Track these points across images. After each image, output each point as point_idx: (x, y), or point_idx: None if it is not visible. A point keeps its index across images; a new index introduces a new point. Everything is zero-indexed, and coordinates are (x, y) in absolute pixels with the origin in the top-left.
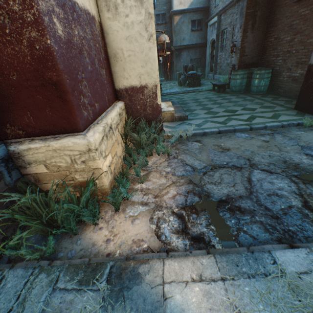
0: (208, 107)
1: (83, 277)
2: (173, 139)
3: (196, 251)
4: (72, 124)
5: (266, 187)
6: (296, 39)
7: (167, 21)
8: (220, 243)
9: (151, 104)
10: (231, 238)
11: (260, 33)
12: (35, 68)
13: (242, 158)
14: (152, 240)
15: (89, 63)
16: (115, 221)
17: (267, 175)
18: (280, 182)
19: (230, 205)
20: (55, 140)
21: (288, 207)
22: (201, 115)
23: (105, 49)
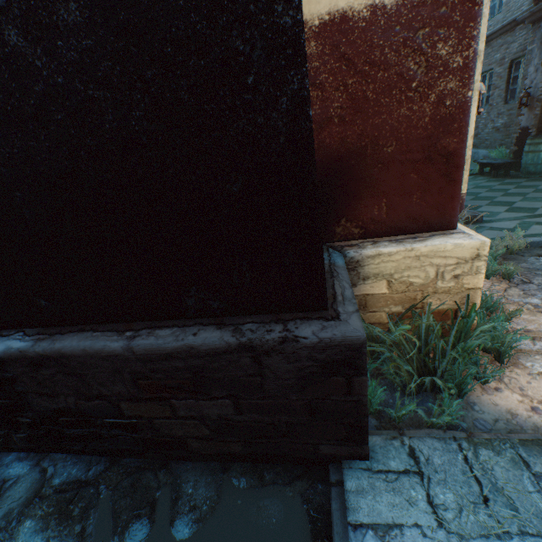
0: (500, 201)
1: None
2: (496, 251)
3: None
4: (444, 217)
5: None
6: None
7: None
8: None
9: None
10: None
11: None
12: (427, 134)
13: None
14: None
15: None
16: (514, 380)
17: None
18: None
19: None
20: (418, 242)
21: None
22: (503, 214)
23: None
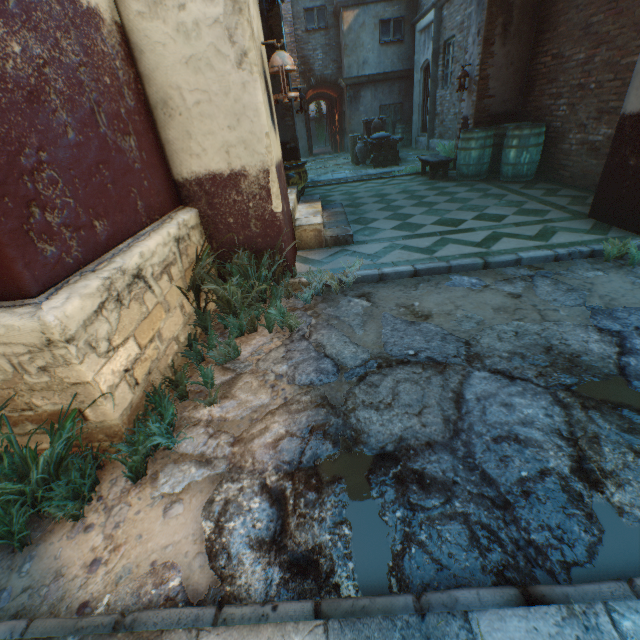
0: (403, 213)
1: None
2: (309, 291)
3: (290, 604)
4: (4, 280)
5: (495, 418)
6: (597, 58)
7: (330, 23)
8: (355, 579)
9: (259, 214)
10: (385, 564)
11: (522, 45)
12: None
13: (454, 340)
14: (197, 564)
15: (72, 123)
16: (126, 508)
17: (501, 386)
18: (530, 403)
19: (400, 468)
20: None
21: (538, 475)
22: (385, 233)
23: (139, 88)
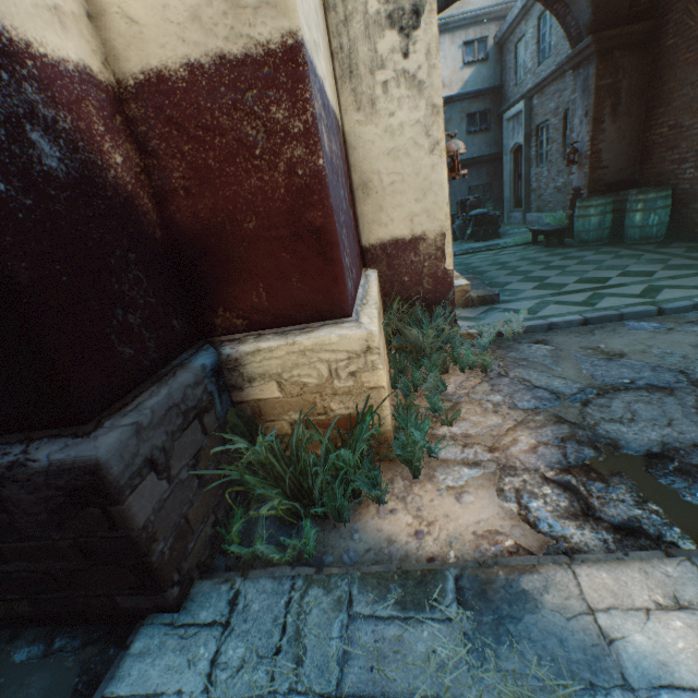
0: (535, 276)
1: (404, 596)
2: (486, 338)
3: (638, 551)
4: (333, 303)
5: None
6: None
7: None
8: (687, 538)
9: (432, 272)
10: None
11: (632, 121)
12: (289, 207)
13: (665, 370)
14: (518, 533)
15: (343, 197)
16: (418, 498)
17: None
18: None
19: (677, 463)
20: (304, 333)
21: None
22: (527, 292)
23: (348, 175)
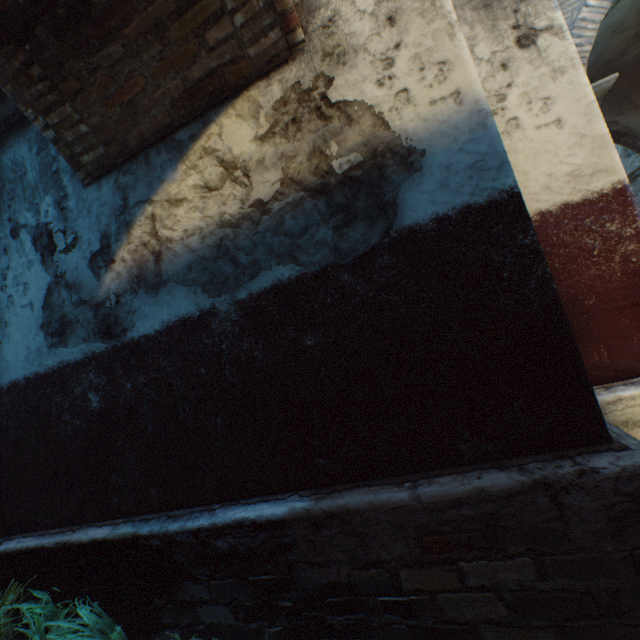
0: None
1: None
2: None
3: None
4: None
5: None
6: None
7: None
8: None
9: None
10: None
11: None
12: (624, 285)
13: None
14: None
15: None
16: None
17: None
18: None
19: None
20: None
21: None
22: None
23: None
